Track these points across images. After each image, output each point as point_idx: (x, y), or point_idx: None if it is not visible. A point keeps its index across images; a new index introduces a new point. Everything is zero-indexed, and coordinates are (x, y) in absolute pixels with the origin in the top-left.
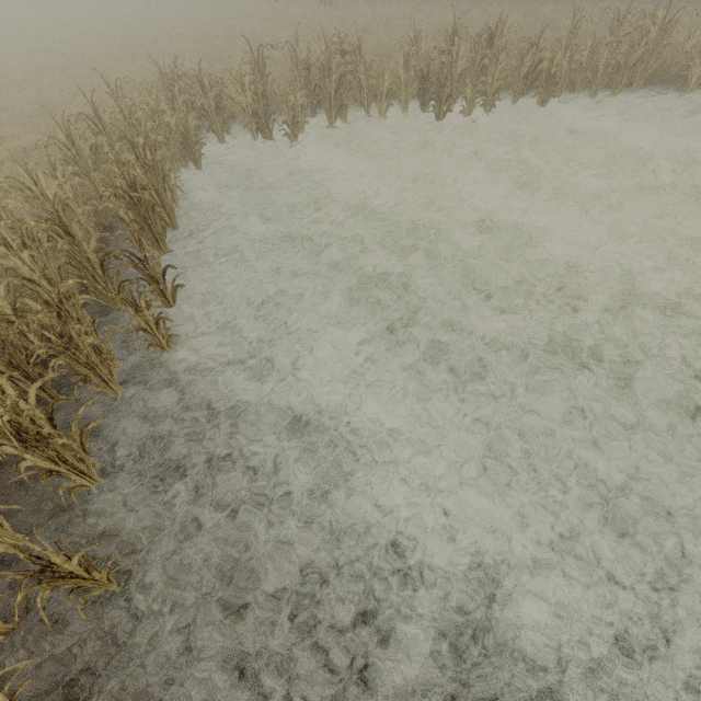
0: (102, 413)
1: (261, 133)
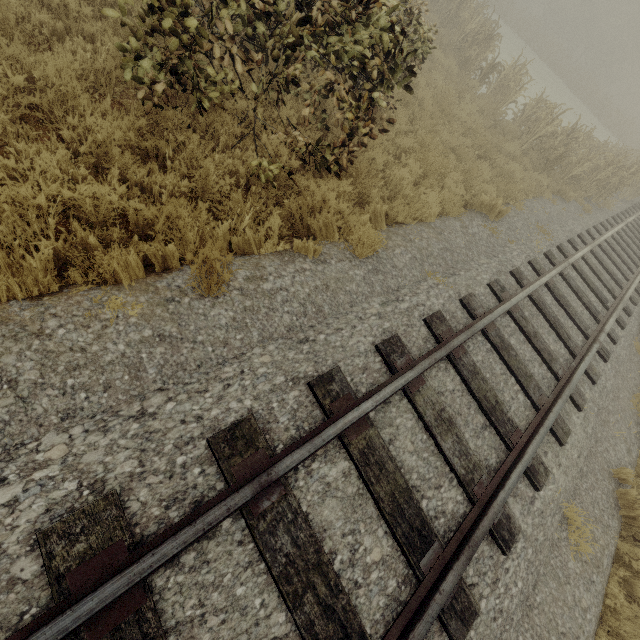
0: None
1: None
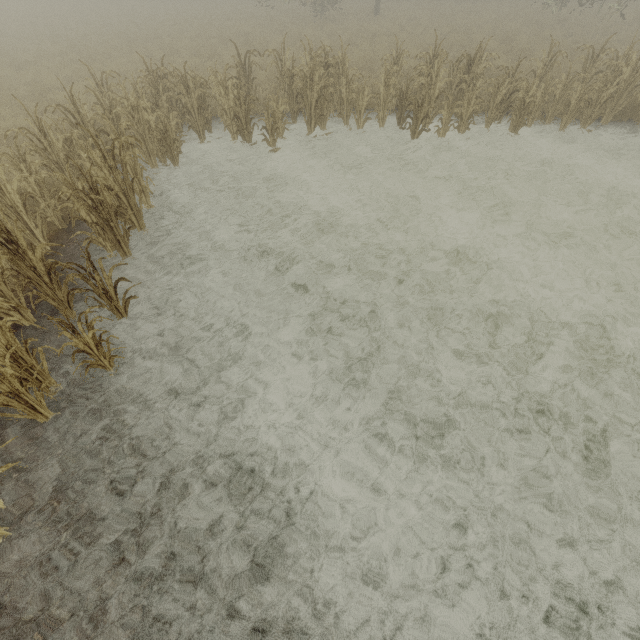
0: (27, 440)
1: (241, 135)
